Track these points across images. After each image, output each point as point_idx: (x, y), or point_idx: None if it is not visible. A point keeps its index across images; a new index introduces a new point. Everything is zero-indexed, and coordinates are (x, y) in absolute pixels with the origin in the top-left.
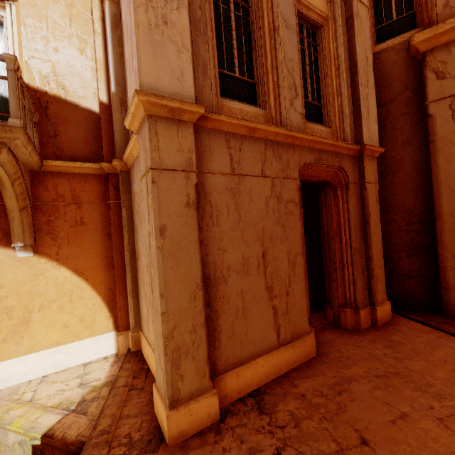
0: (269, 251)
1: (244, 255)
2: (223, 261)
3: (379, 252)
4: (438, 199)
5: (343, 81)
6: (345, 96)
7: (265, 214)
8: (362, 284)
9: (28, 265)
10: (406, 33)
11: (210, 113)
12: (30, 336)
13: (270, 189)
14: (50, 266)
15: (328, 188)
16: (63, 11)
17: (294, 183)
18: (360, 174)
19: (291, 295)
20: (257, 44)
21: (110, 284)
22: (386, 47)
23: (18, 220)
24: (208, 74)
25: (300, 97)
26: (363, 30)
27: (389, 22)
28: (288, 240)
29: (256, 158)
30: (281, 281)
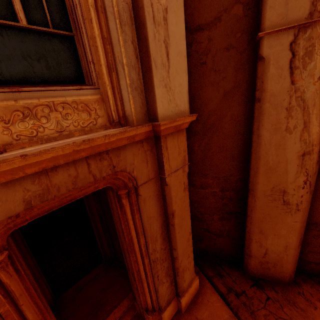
0: None
1: None
2: None
3: (187, 243)
4: (254, 175)
5: None
6: (115, 13)
7: None
8: (166, 285)
9: None
10: None
11: None
12: None
13: None
14: None
15: (111, 192)
16: None
17: None
18: (158, 163)
19: None
20: None
21: None
22: None
23: None
24: None
25: None
26: None
27: None
28: None
29: None
30: None
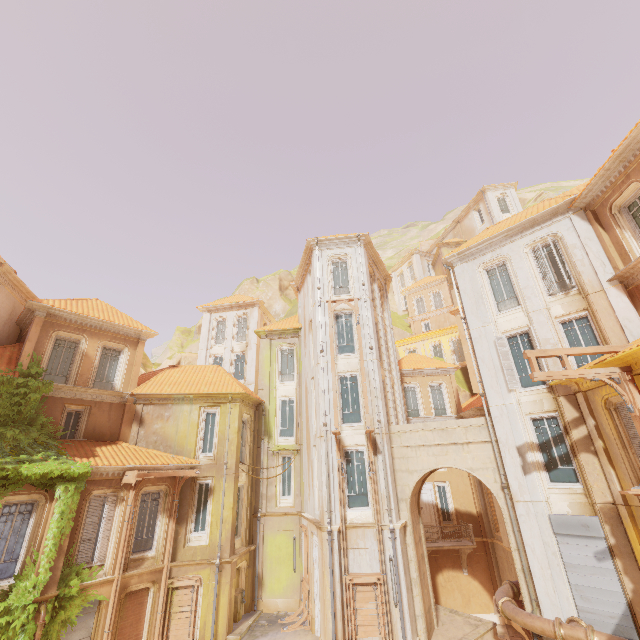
0: None
1: None
2: None
3: None
4: None
5: None
6: None
7: None
8: None
9: (466, 578)
10: None
11: None
12: (471, 607)
13: None
14: (472, 579)
15: None
16: (461, 478)
17: None
18: None
19: None
20: None
21: (492, 590)
22: None
23: (465, 563)
24: None
25: None
26: None
27: None
28: None
29: None
30: None
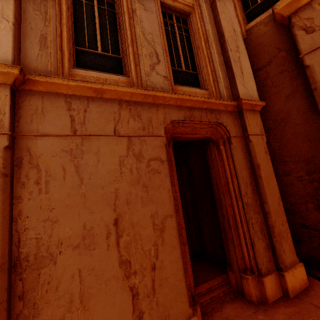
0: (124, 216)
1: (85, 224)
2: (52, 234)
3: (277, 205)
4: None
5: (213, 49)
6: (217, 61)
7: (119, 174)
8: (262, 244)
9: None
10: (270, 9)
11: (37, 76)
12: None
13: (126, 148)
14: None
15: (212, 144)
16: None
17: (159, 141)
18: (242, 128)
19: (159, 268)
20: (120, 27)
21: None
22: (255, 23)
23: None
24: (47, 45)
25: (163, 63)
26: (227, 10)
27: (255, 5)
28: (153, 202)
29: (107, 118)
30: (143, 251)
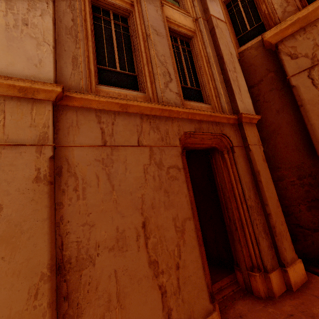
0: (150, 220)
1: (118, 228)
2: (90, 238)
3: (276, 207)
4: None
5: (214, 69)
6: (218, 80)
7: (144, 181)
8: (266, 243)
9: None
10: (259, 36)
11: (73, 93)
12: None
13: (148, 157)
14: None
15: (216, 153)
16: None
17: (175, 150)
18: (242, 138)
19: (182, 267)
20: (135, 48)
21: None
22: (247, 47)
23: None
24: (78, 65)
25: (174, 81)
26: (224, 36)
27: (246, 32)
28: (174, 206)
29: (131, 130)
30: (168, 252)
